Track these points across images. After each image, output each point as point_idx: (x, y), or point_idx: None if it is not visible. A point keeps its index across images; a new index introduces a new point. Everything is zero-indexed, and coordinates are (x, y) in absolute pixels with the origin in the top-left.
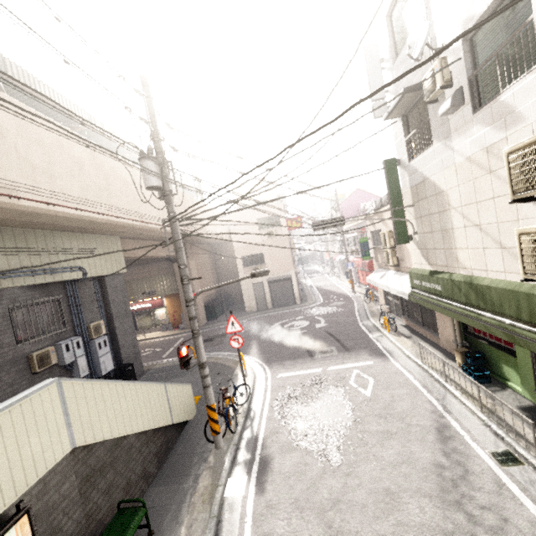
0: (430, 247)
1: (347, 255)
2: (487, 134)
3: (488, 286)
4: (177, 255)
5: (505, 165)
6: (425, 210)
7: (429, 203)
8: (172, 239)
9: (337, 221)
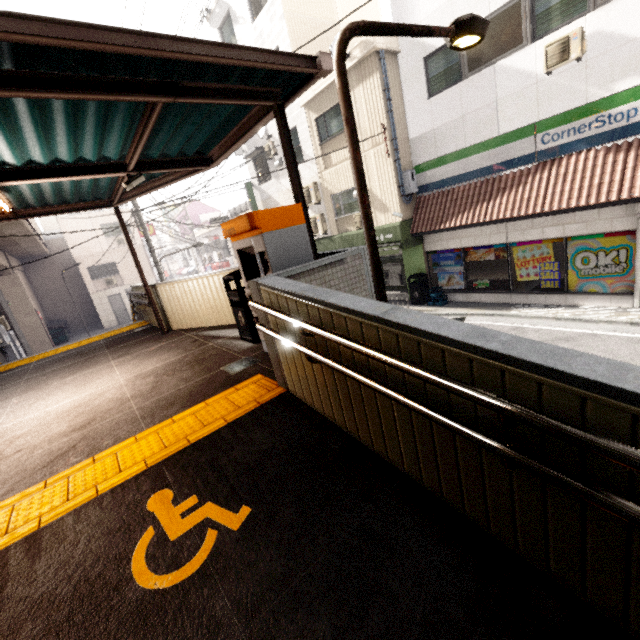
0: None
1: (203, 261)
2: None
3: None
4: (146, 233)
5: None
6: None
7: None
8: (140, 222)
9: (225, 219)
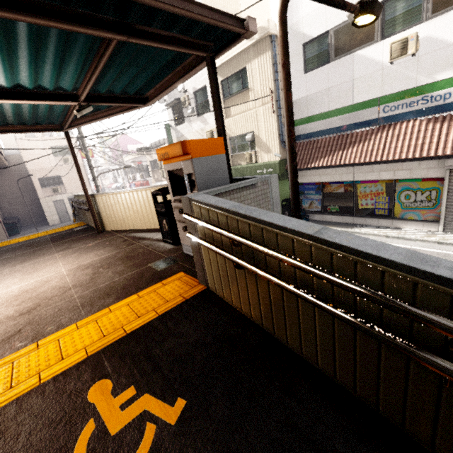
0: None
1: (128, 179)
2: (201, 125)
3: None
4: (87, 154)
5: (206, 135)
6: None
7: None
8: (83, 146)
9: (148, 149)
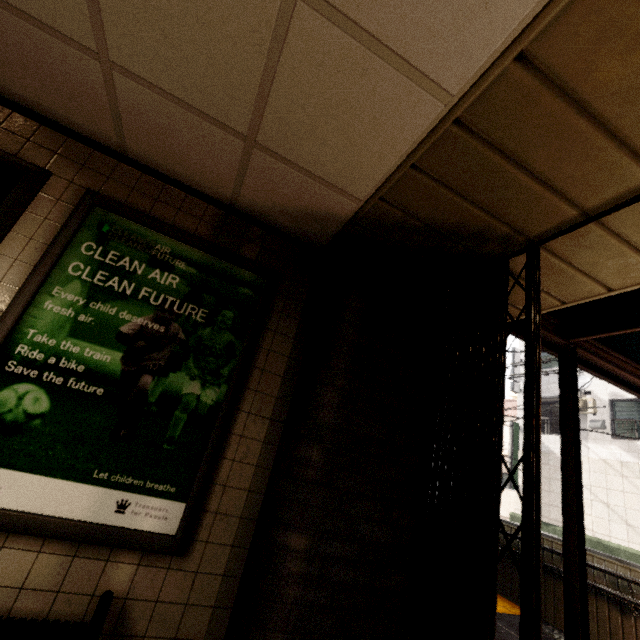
0: (543, 502)
1: None
2: (623, 455)
3: (617, 548)
4: None
5: None
6: (545, 473)
7: (551, 470)
8: None
9: None
